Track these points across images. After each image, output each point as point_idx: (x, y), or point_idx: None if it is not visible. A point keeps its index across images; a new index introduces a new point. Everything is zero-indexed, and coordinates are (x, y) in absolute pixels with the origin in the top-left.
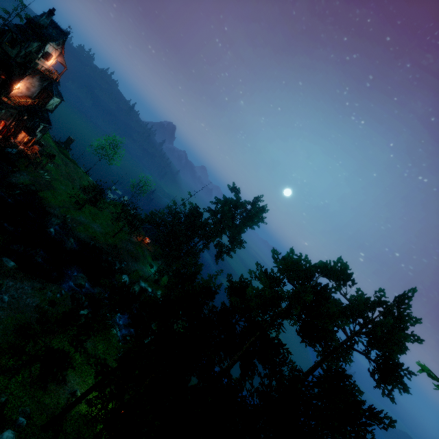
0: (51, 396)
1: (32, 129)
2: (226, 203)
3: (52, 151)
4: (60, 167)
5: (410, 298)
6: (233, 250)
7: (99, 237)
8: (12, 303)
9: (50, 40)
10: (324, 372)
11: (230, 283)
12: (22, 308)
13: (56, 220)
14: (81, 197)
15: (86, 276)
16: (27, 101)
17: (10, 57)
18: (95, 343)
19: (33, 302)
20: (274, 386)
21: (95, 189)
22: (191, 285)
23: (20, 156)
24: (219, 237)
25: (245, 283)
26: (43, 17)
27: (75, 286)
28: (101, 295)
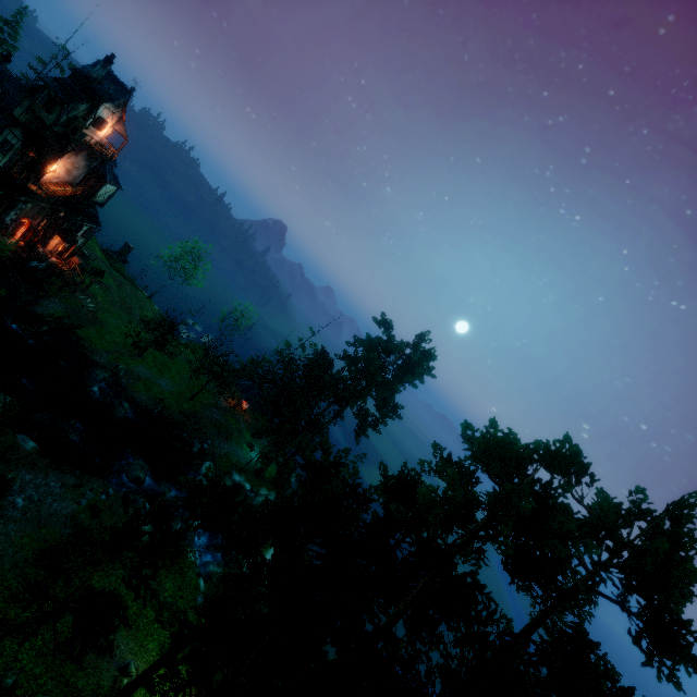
0: (87, 673)
1: (71, 232)
2: (372, 345)
3: (99, 266)
4: (110, 290)
5: (693, 505)
6: (383, 422)
7: (169, 400)
8: (28, 510)
9: (105, 100)
10: (552, 634)
11: (385, 478)
12: (44, 518)
13: (102, 373)
14: (142, 337)
15: (147, 463)
16: (65, 190)
17: (45, 126)
18: (159, 579)
19: (62, 509)
20: (468, 660)
21: (165, 324)
22: (330, 483)
23: (50, 273)
24: (362, 400)
25: (411, 478)
26: (97, 67)
27: (130, 481)
28: (170, 495)
